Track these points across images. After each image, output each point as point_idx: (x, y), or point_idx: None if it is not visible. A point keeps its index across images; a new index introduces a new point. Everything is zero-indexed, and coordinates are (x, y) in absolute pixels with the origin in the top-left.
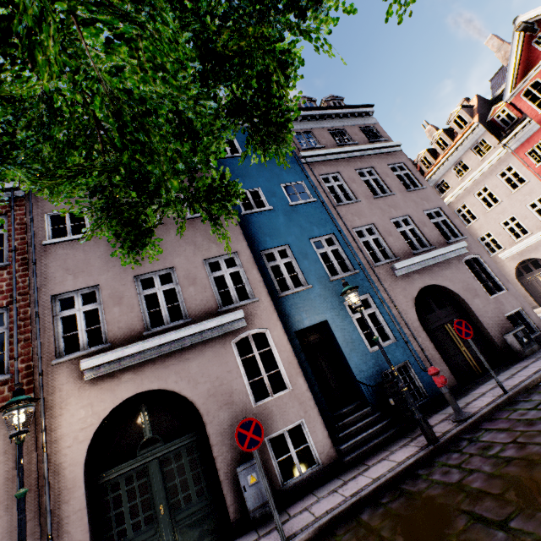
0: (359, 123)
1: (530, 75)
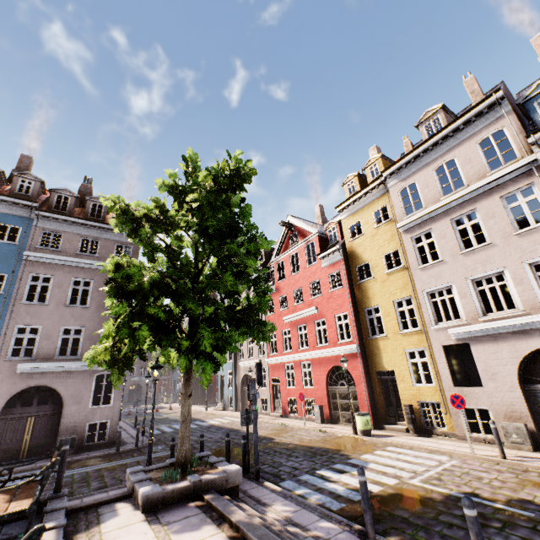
0: (120, 240)
1: (282, 255)
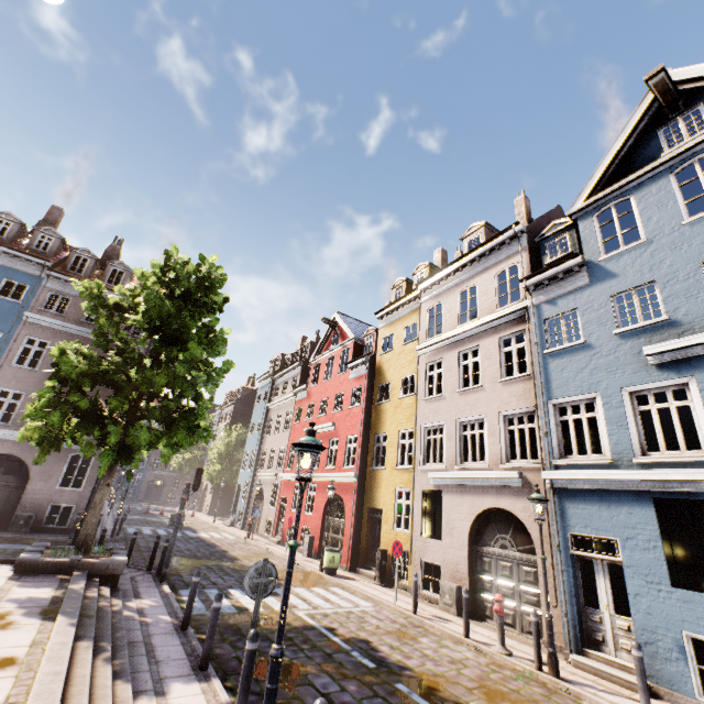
0: None
1: (320, 356)
